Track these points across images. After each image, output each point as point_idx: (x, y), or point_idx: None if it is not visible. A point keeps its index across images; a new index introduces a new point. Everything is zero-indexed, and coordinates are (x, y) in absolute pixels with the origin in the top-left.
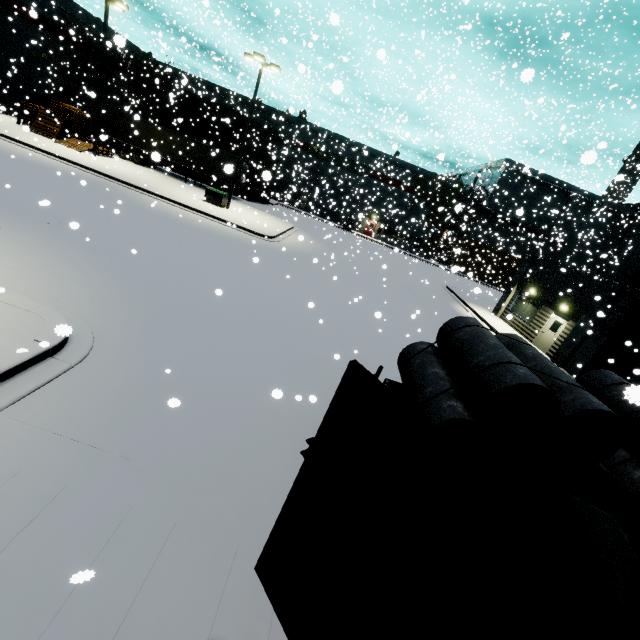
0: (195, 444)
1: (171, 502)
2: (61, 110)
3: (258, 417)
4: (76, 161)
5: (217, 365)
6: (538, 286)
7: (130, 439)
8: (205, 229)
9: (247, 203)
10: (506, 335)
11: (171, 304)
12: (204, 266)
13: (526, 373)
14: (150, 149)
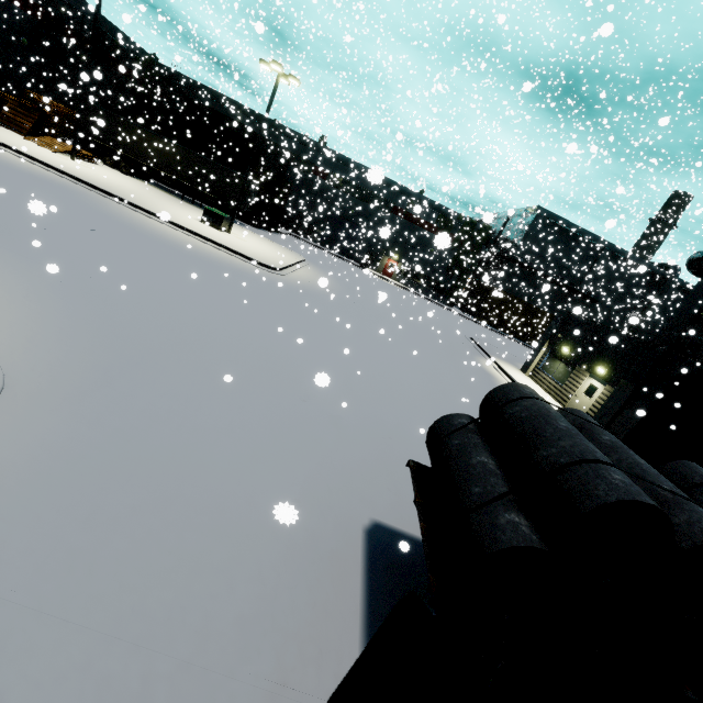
0: (127, 556)
1: (63, 670)
2: (36, 102)
3: (232, 508)
4: (46, 161)
5: (184, 428)
6: (572, 344)
7: (19, 551)
8: (197, 253)
9: (253, 230)
10: (570, 411)
11: (134, 341)
12: (188, 296)
13: (625, 481)
14: (143, 159)
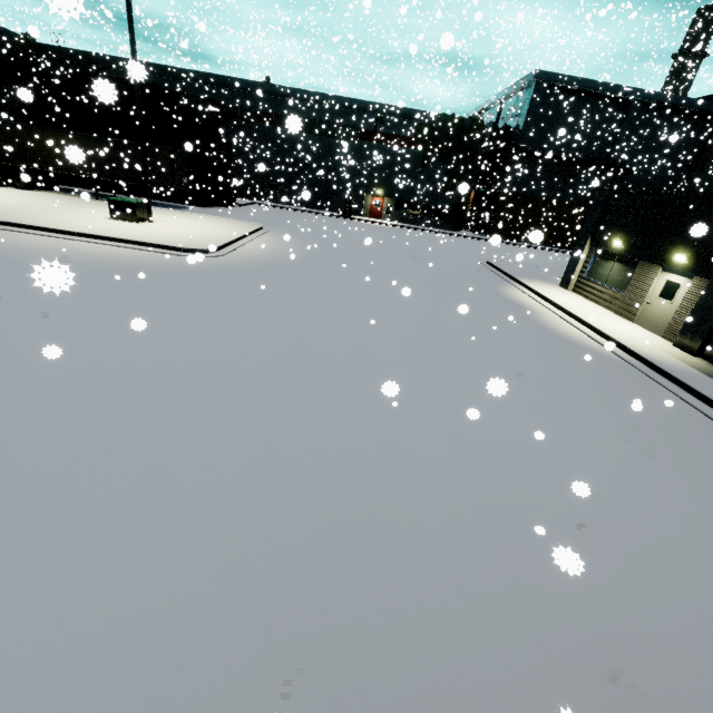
0: None
1: None
2: None
3: None
4: None
5: None
6: (625, 233)
7: None
8: (81, 262)
9: (199, 210)
10: None
11: None
12: (7, 341)
13: None
14: (44, 165)
